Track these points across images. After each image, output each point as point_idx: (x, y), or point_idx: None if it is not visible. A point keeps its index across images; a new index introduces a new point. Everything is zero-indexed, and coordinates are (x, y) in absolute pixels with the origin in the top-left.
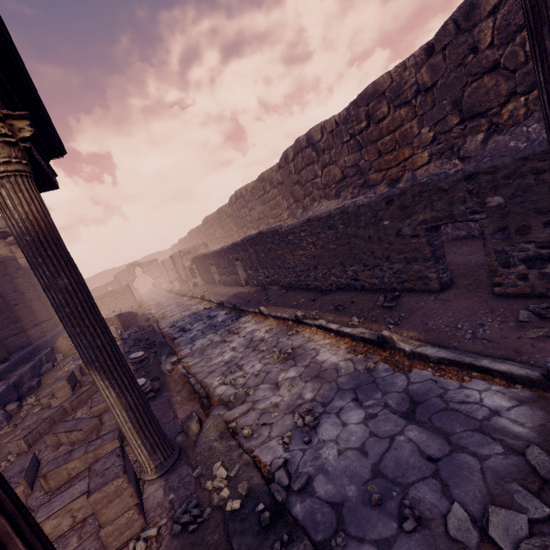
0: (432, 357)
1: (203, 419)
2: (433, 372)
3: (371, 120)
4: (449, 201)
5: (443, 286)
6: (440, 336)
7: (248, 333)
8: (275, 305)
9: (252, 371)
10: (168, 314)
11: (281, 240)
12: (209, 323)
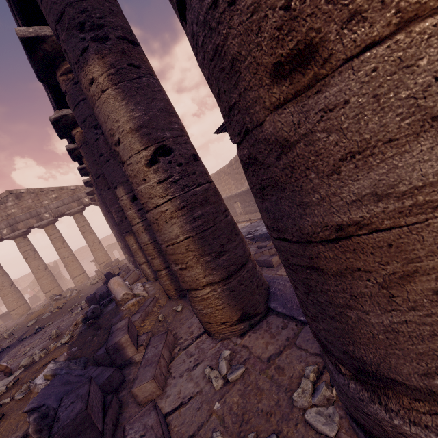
0: None
1: None
2: None
3: None
4: None
5: None
6: None
7: None
8: None
9: None
10: None
11: None
12: None
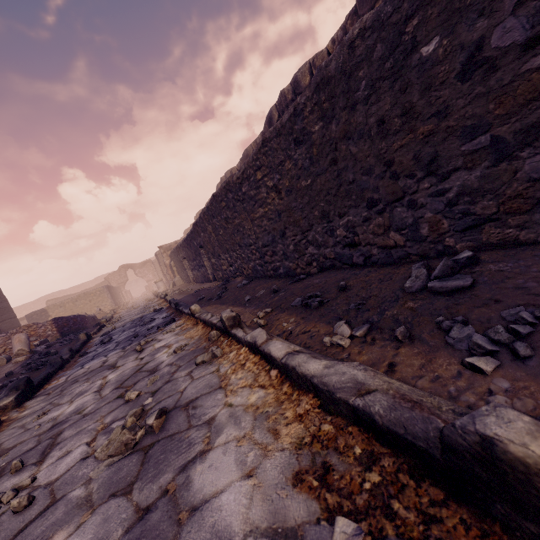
0: None
1: None
2: None
3: None
4: None
5: None
6: None
7: (153, 351)
8: (221, 302)
9: (40, 479)
10: (122, 319)
11: (235, 198)
12: (136, 331)
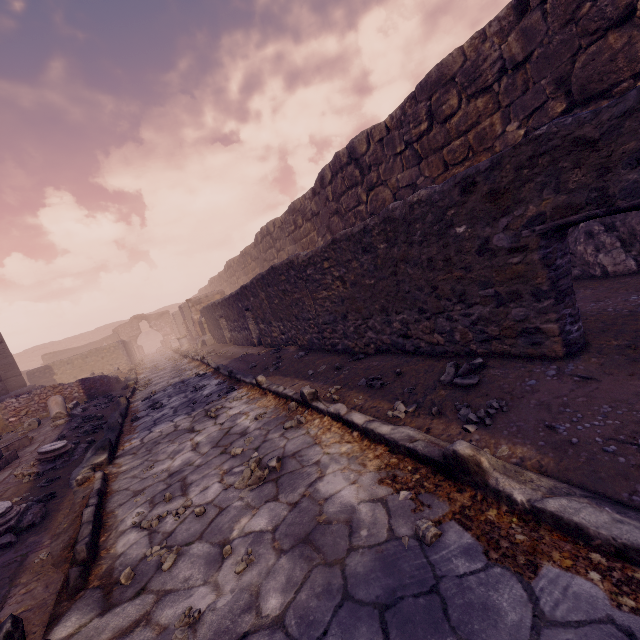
0: (599, 535)
1: (33, 638)
2: (610, 590)
3: (435, 120)
4: (599, 166)
5: (570, 349)
6: (598, 465)
7: (230, 417)
8: (283, 374)
9: (198, 501)
10: (154, 381)
11: (298, 276)
12: (190, 397)
